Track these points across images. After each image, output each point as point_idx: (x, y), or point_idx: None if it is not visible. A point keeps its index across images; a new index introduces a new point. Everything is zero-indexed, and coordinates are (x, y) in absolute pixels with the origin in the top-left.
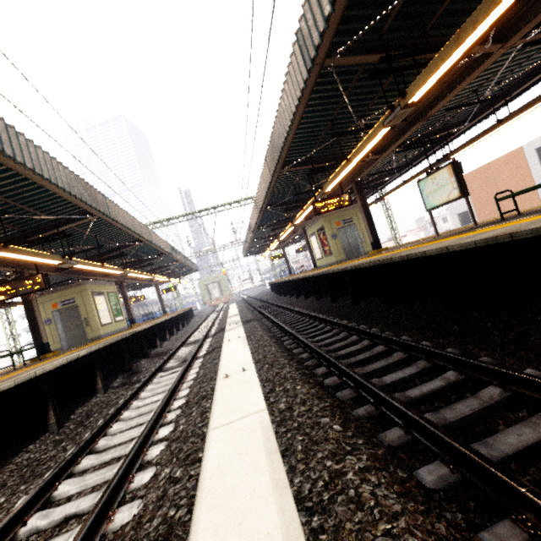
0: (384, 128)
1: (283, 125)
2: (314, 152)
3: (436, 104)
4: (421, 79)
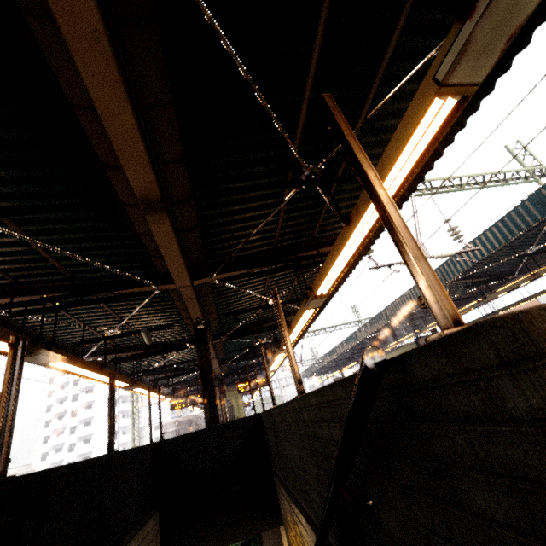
0: (473, 308)
1: (412, 300)
2: (412, 308)
3: (488, 291)
4: (494, 295)
